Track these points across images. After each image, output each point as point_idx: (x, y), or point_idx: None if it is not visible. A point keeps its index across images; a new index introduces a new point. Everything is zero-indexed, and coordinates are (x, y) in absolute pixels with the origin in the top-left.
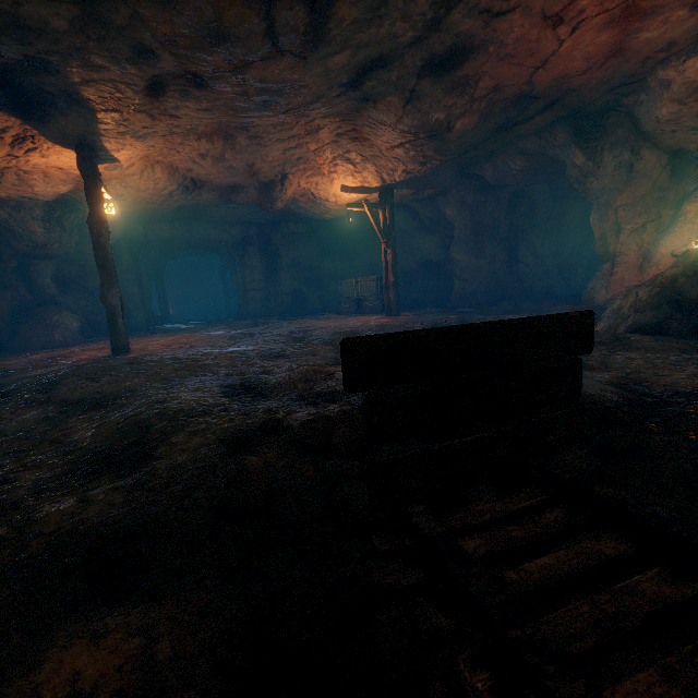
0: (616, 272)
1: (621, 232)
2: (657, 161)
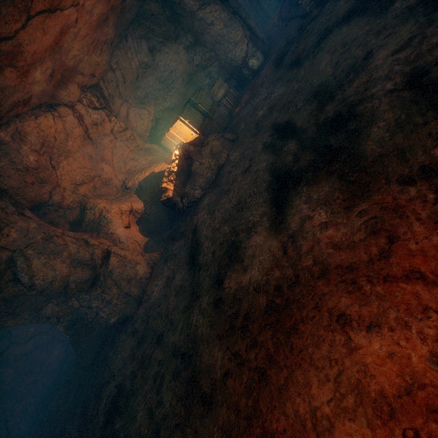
0: (124, 254)
1: (89, 241)
2: (31, 213)
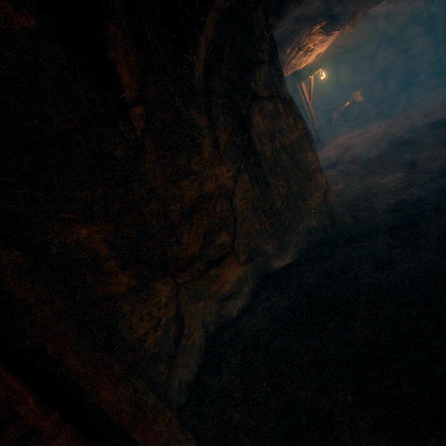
0: None
1: None
2: None
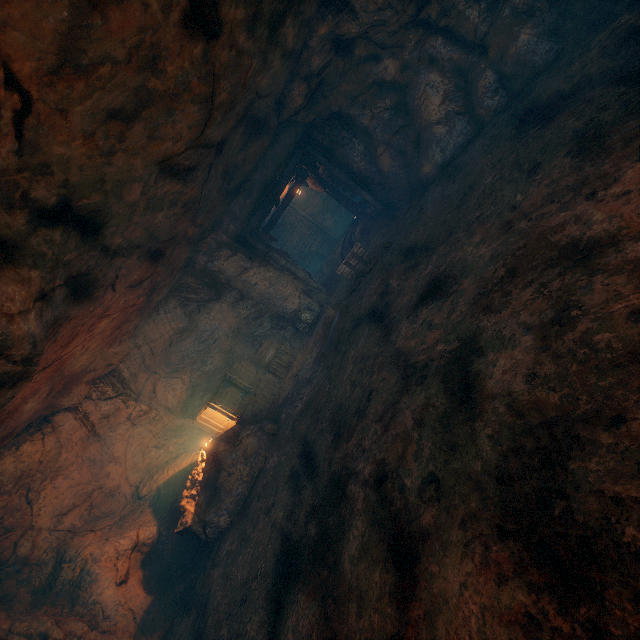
0: None
1: (50, 634)
2: None
